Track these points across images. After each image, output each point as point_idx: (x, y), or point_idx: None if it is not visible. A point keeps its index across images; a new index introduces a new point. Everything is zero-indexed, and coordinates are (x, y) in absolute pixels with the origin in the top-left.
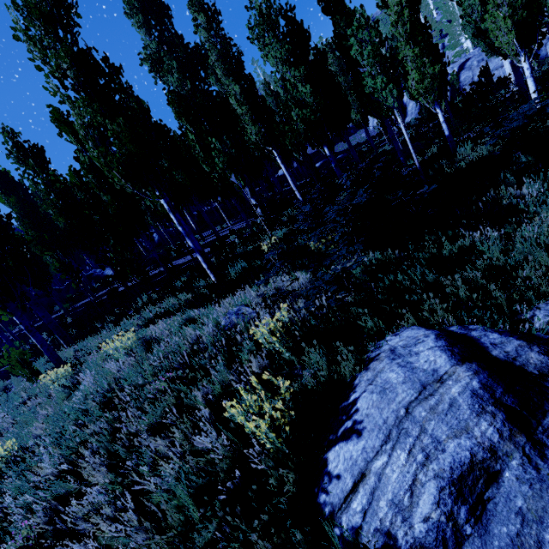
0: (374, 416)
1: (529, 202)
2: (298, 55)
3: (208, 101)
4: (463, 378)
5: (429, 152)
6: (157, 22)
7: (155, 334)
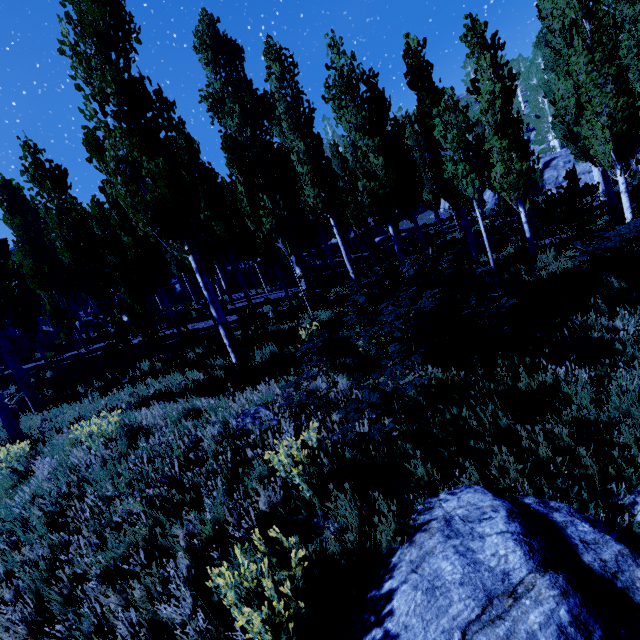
0: (415, 632)
1: (627, 343)
2: (375, 123)
3: (266, 153)
4: (546, 599)
5: (505, 250)
6: (227, 62)
7: (146, 422)
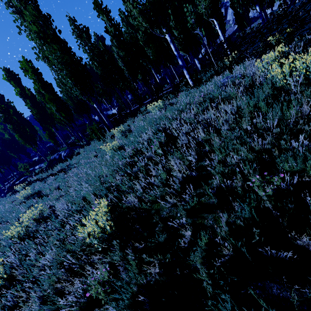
0: None
1: None
2: None
3: None
4: None
5: None
6: None
7: (172, 101)
